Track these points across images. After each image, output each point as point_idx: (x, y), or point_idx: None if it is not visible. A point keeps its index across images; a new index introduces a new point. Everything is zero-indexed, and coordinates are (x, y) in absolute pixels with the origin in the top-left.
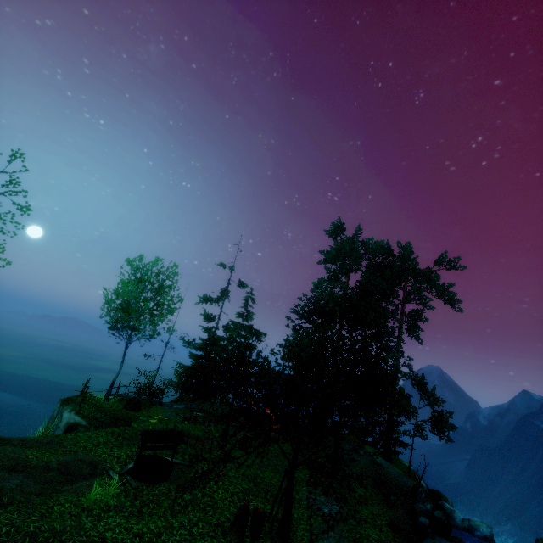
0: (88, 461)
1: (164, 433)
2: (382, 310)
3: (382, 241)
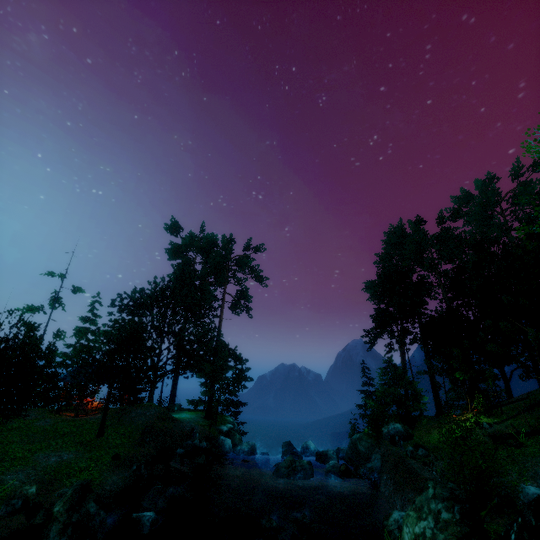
0: None
1: None
2: (206, 294)
3: (216, 235)
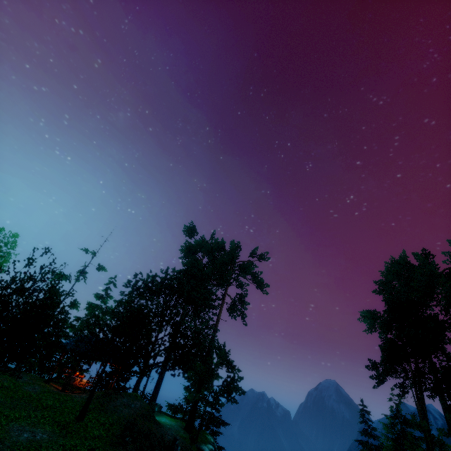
0: None
1: None
2: (209, 291)
3: (224, 242)
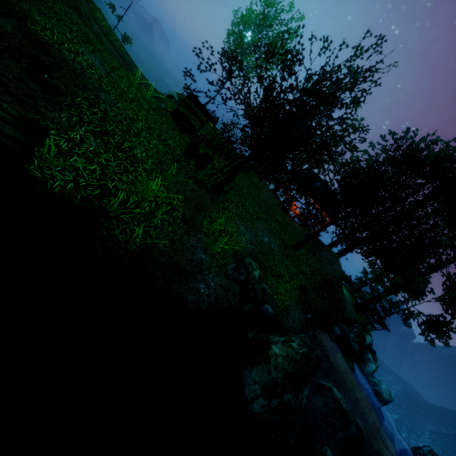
0: (158, 97)
1: (200, 103)
2: None
3: None
